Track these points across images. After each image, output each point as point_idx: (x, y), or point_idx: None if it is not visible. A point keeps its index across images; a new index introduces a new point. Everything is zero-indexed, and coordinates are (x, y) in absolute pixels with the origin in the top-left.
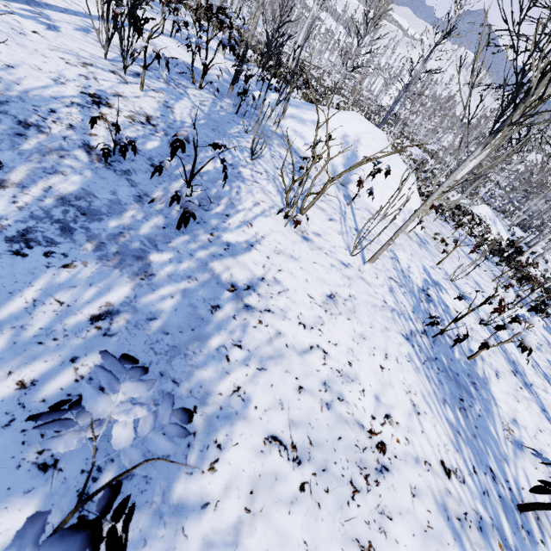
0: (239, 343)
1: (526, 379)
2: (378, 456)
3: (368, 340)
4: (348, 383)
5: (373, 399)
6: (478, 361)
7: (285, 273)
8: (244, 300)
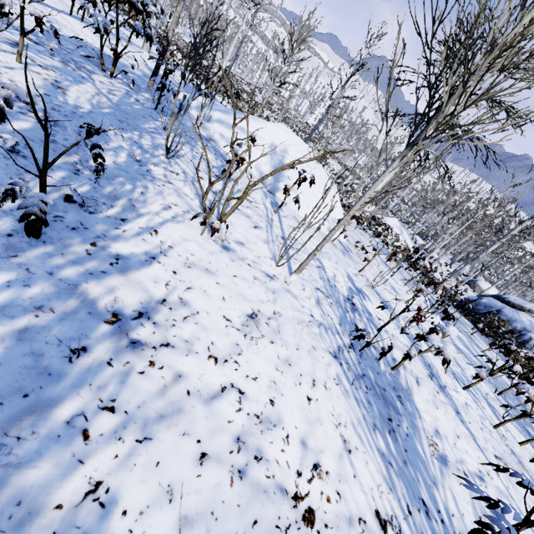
0: (112, 403)
1: (440, 381)
2: (305, 533)
3: (293, 366)
4: (269, 431)
5: (299, 445)
6: (401, 370)
7: (196, 291)
8: (130, 335)
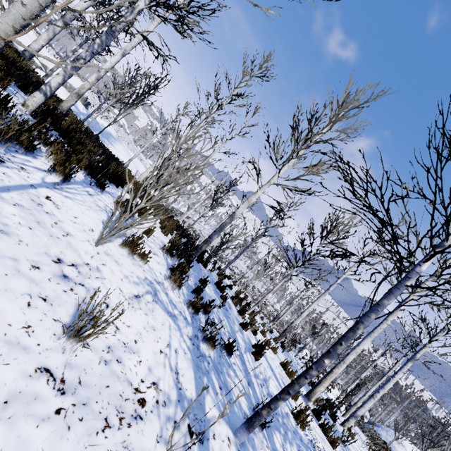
0: None
1: None
2: None
3: None
4: None
5: None
6: None
7: None
8: None
